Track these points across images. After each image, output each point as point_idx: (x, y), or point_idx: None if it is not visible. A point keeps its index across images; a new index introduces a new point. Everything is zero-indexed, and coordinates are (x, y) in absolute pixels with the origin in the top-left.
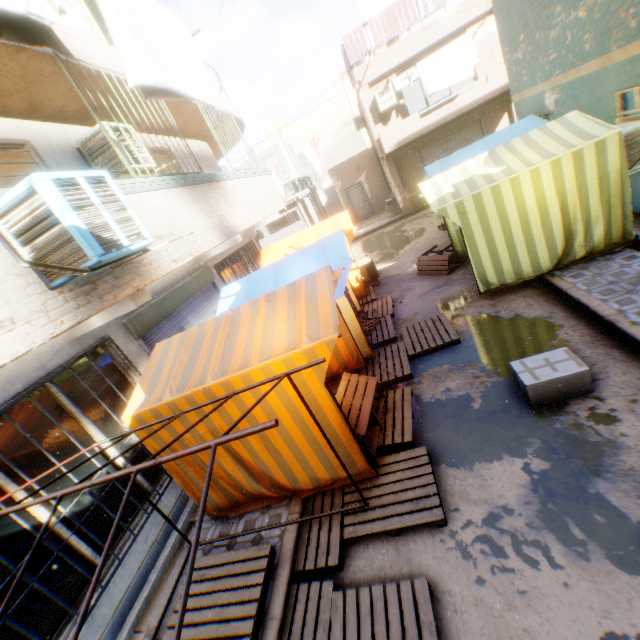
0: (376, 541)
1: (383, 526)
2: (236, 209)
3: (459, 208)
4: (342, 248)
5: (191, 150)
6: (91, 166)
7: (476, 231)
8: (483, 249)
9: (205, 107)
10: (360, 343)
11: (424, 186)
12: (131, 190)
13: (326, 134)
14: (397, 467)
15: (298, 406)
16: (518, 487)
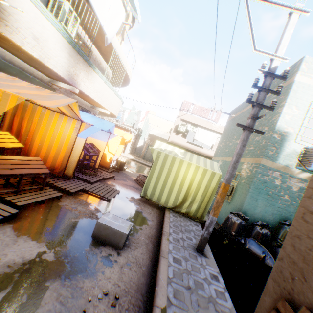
0: None
1: None
2: (88, 83)
3: (158, 154)
4: (107, 127)
5: (101, 64)
6: (47, 8)
7: (157, 168)
8: (154, 178)
9: (117, 53)
10: (72, 166)
11: (158, 142)
12: (39, 8)
13: (163, 129)
14: None
15: None
16: (21, 257)
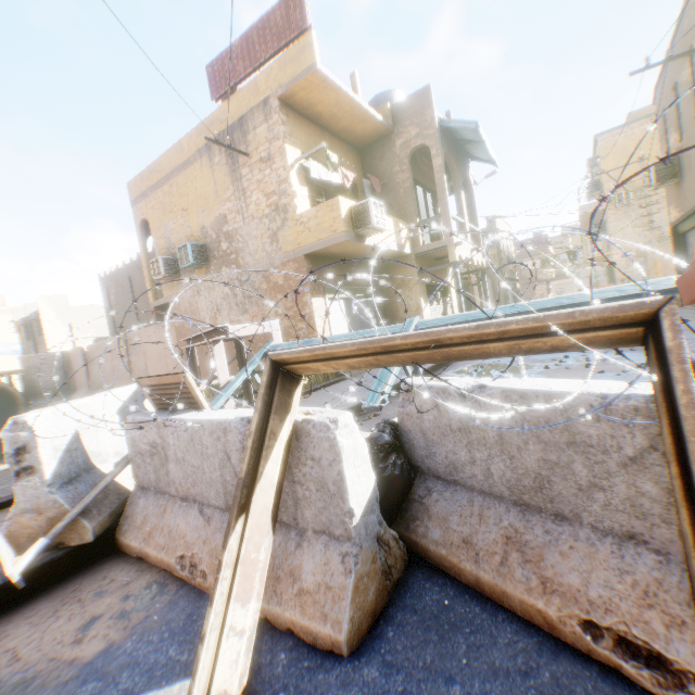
0: None
1: None
2: None
3: None
4: None
5: None
6: None
7: None
8: None
9: None
10: None
11: None
12: None
13: None
14: None
15: None
16: None
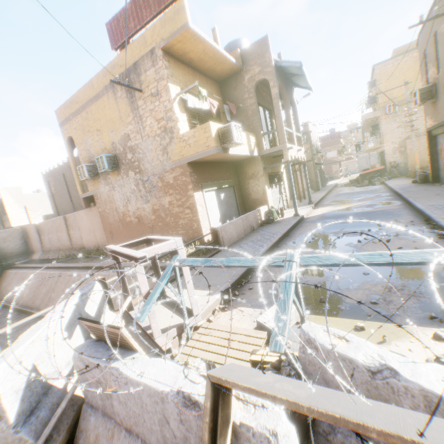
0: None
1: None
2: None
3: None
4: None
5: None
6: None
7: None
8: None
9: None
10: None
11: None
12: None
13: None
14: None
15: None
16: None
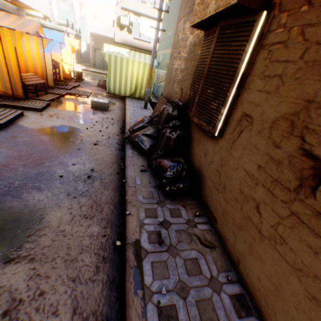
0: (13, 109)
1: (18, 105)
2: None
3: (109, 57)
4: (60, 39)
5: None
6: None
7: (112, 69)
8: (112, 77)
9: None
10: (50, 79)
11: (106, 46)
12: None
13: (104, 21)
14: (36, 101)
15: (0, 51)
16: (70, 113)
